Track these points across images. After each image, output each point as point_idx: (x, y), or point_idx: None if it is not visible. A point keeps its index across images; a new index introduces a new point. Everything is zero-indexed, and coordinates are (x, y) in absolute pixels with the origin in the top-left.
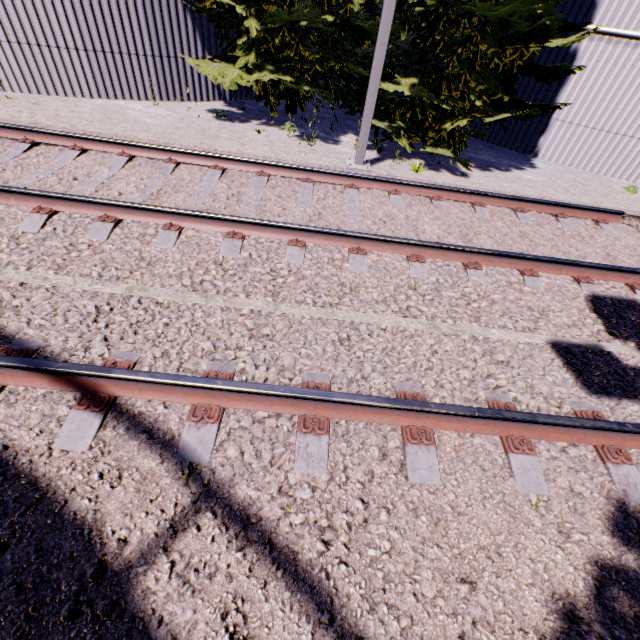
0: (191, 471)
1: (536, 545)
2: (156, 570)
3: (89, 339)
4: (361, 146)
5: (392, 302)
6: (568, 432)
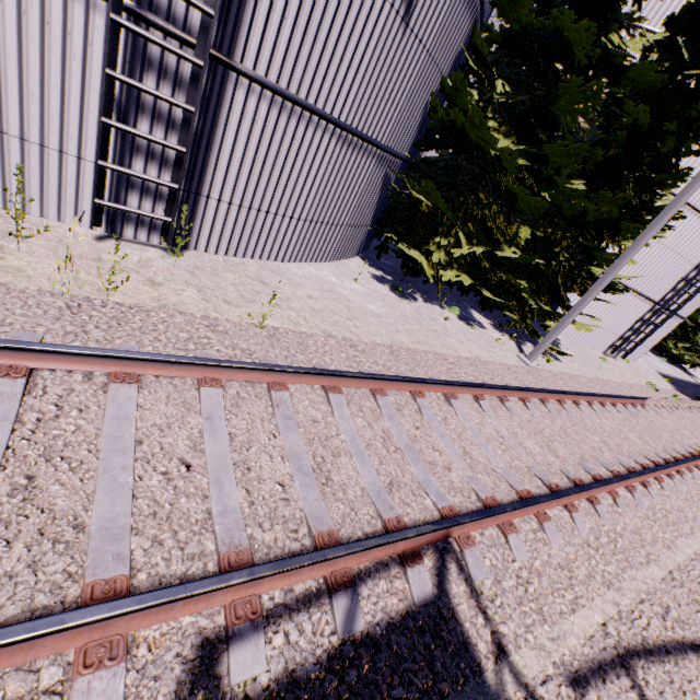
0: None
1: None
2: None
3: None
4: (540, 352)
5: (695, 515)
6: None
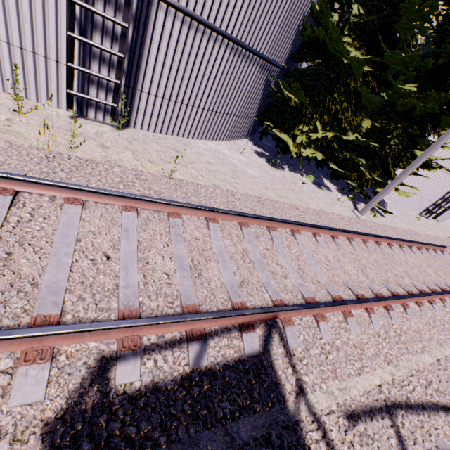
0: None
1: None
2: None
3: None
4: (368, 209)
5: None
6: None
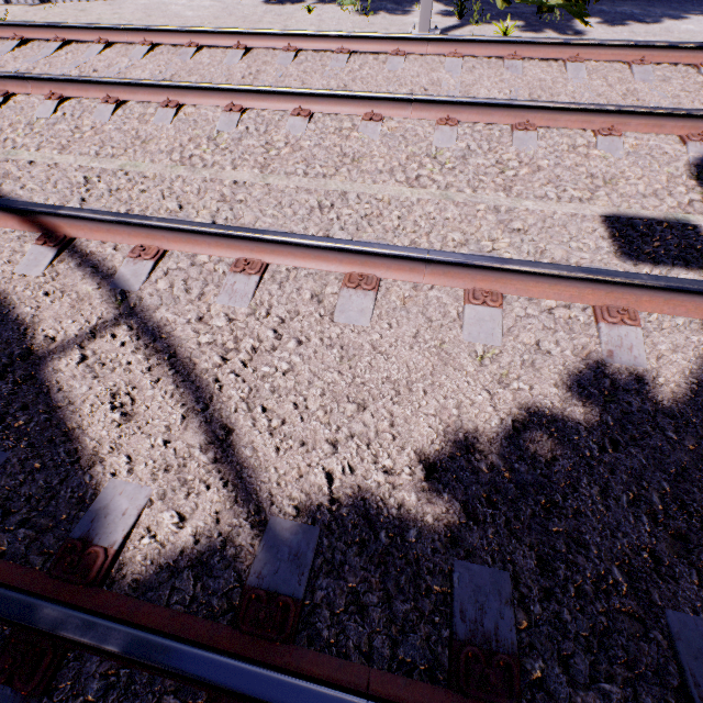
0: (120, 296)
1: (457, 385)
2: (68, 358)
3: (66, 198)
4: (425, 2)
5: (399, 172)
6: (556, 287)
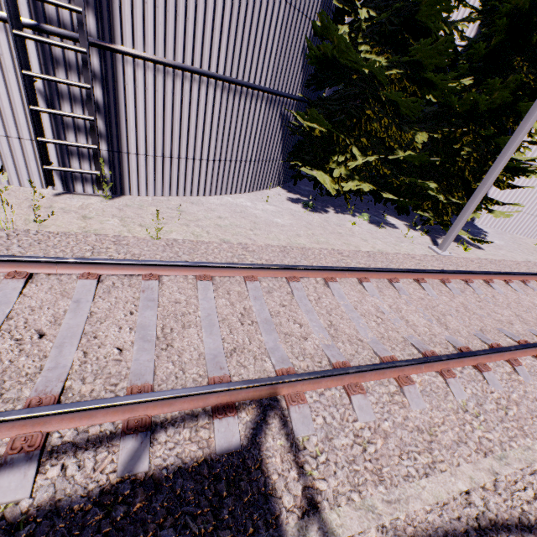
0: None
1: None
2: None
3: None
4: (450, 240)
5: None
6: None
